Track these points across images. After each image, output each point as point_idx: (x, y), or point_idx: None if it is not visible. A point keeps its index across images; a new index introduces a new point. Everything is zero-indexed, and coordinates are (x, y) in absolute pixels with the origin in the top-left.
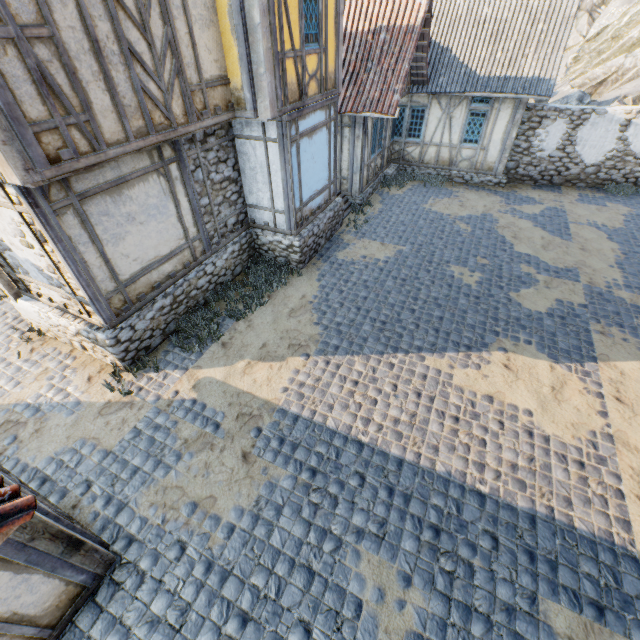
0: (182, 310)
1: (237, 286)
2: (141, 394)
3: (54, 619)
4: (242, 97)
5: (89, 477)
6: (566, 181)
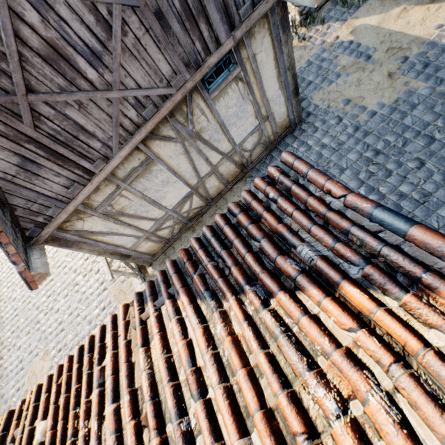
0: None
1: None
2: (311, 41)
3: (279, 133)
4: None
5: None
6: None
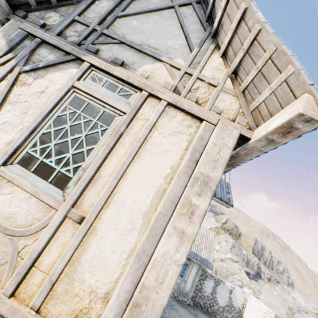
0: None
1: None
2: None
3: None
4: None
5: None
6: (213, 312)
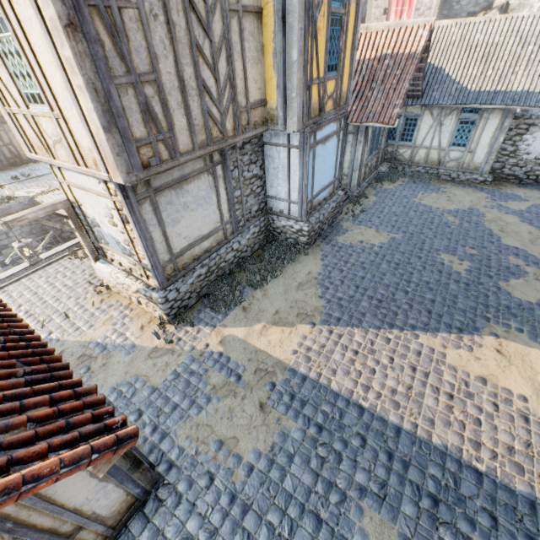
0: (213, 278)
1: (255, 261)
2: (180, 343)
3: (115, 521)
4: (275, 115)
5: (140, 407)
6: None
